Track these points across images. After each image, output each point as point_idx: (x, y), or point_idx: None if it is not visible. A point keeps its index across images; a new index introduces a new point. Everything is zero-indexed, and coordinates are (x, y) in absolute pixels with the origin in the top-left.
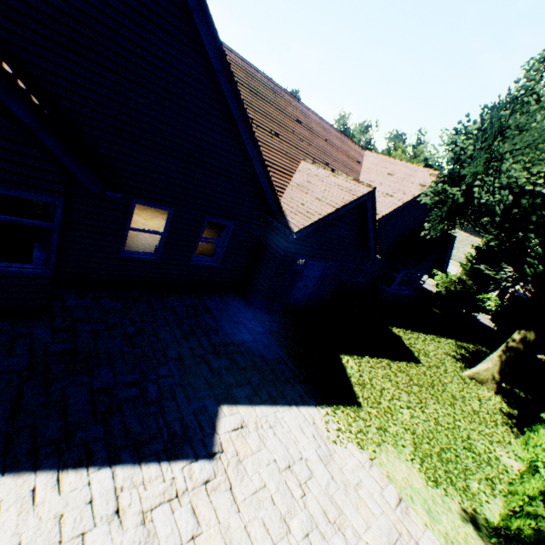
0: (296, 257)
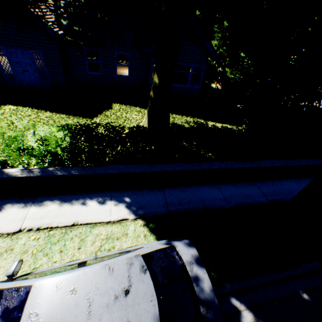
0: None
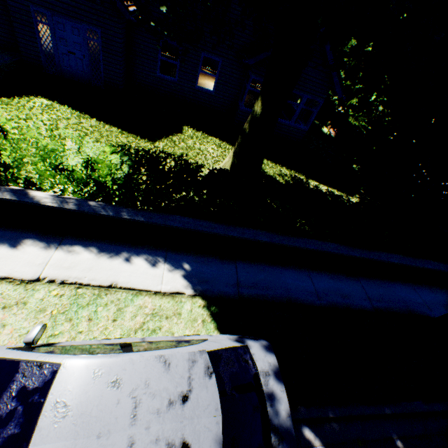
0: (29, 6)
